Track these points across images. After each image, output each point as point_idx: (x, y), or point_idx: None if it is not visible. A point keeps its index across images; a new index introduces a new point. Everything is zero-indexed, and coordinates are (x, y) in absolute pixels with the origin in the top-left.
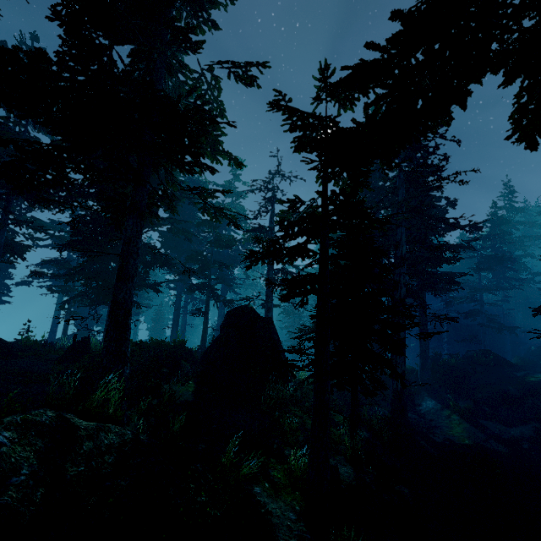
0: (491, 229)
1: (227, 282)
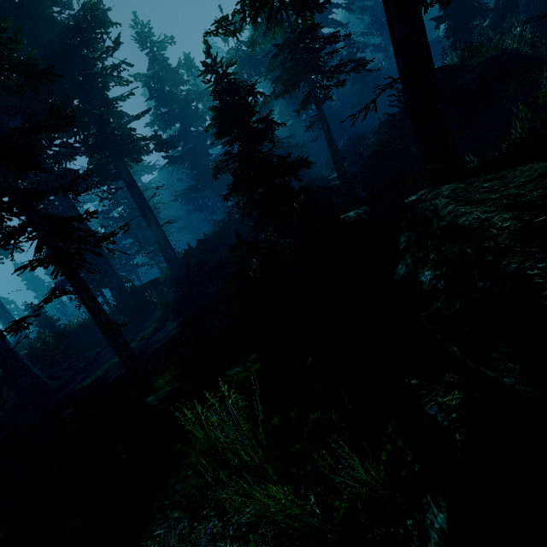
0: None
1: None
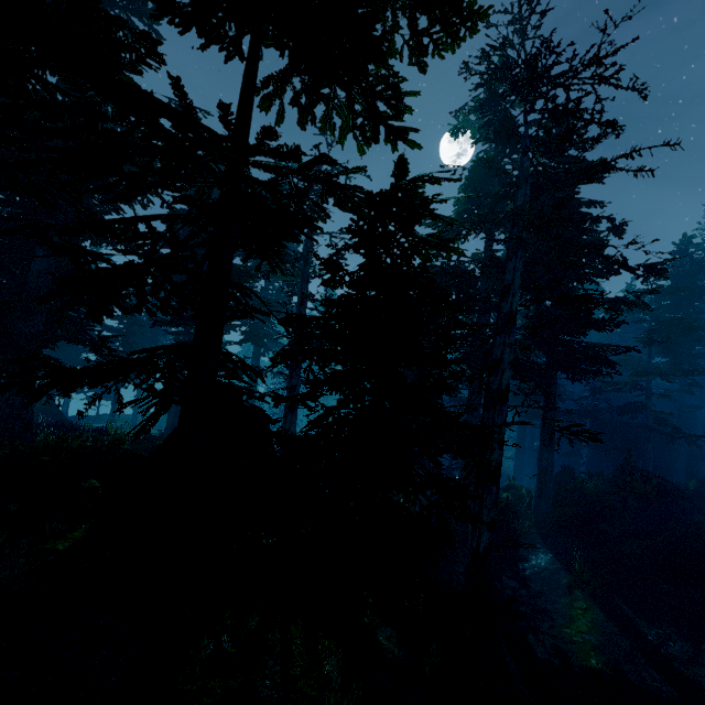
0: (677, 279)
1: (258, 340)
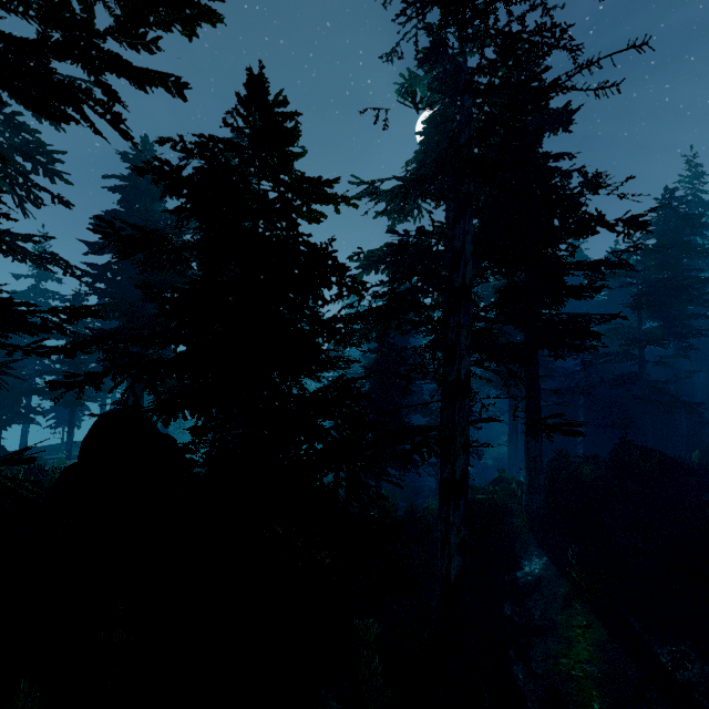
0: (662, 236)
1: None
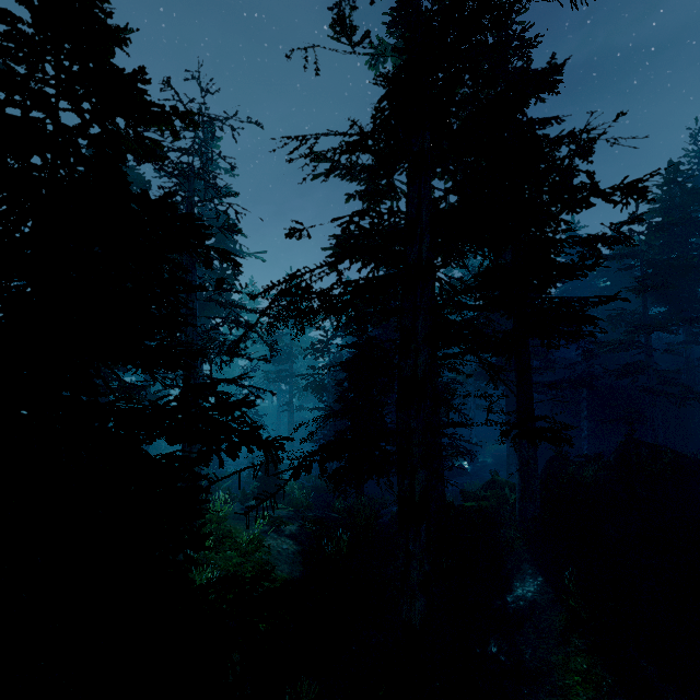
0: (668, 214)
1: None
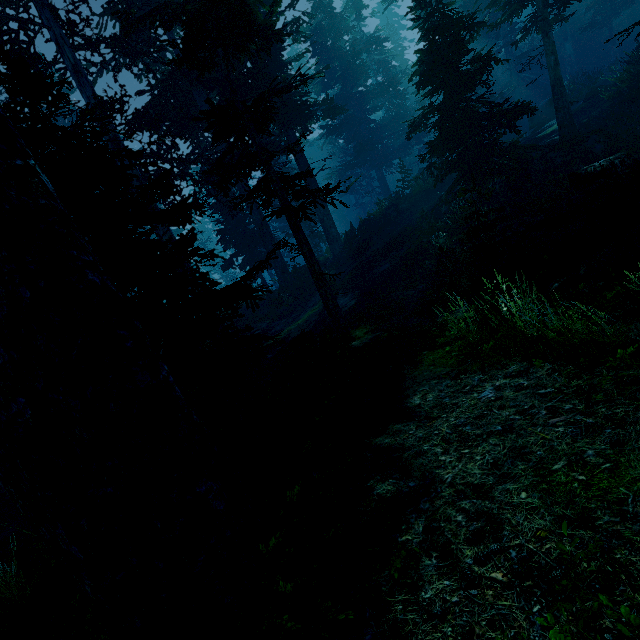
0: None
1: None
